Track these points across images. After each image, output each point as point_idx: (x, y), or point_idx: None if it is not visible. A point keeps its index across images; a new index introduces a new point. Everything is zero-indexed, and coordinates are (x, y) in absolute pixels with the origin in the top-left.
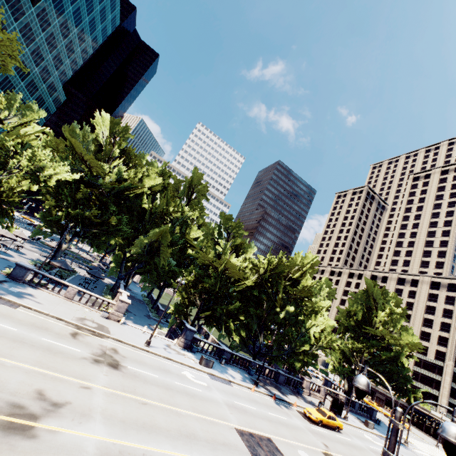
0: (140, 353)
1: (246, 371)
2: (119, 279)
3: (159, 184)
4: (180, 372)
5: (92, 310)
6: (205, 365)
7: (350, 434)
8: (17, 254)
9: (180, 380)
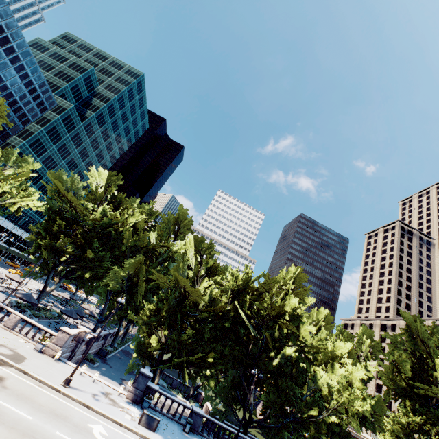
0: (40, 390)
1: None
2: (98, 322)
3: (141, 219)
4: (85, 424)
5: (29, 342)
6: (145, 425)
7: None
8: (5, 296)
9: (70, 432)
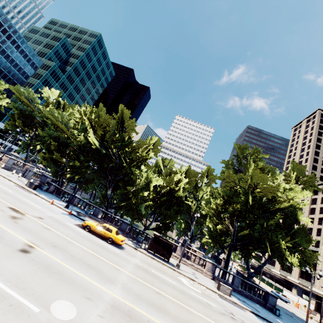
0: None
1: (90, 214)
2: None
3: (71, 112)
4: None
5: None
6: (29, 186)
7: (139, 259)
8: None
9: None
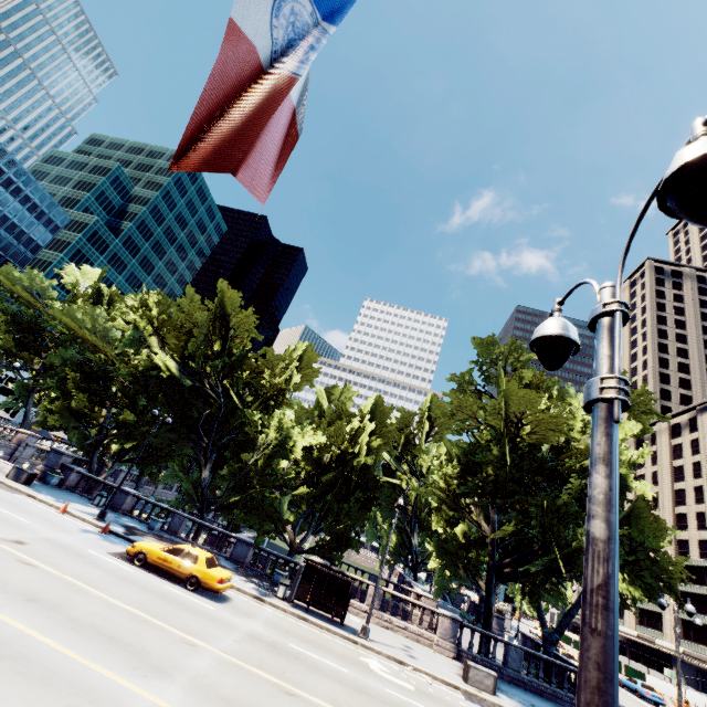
0: None
1: (160, 531)
2: None
3: None
4: None
5: None
6: (14, 479)
7: (264, 621)
8: None
9: None
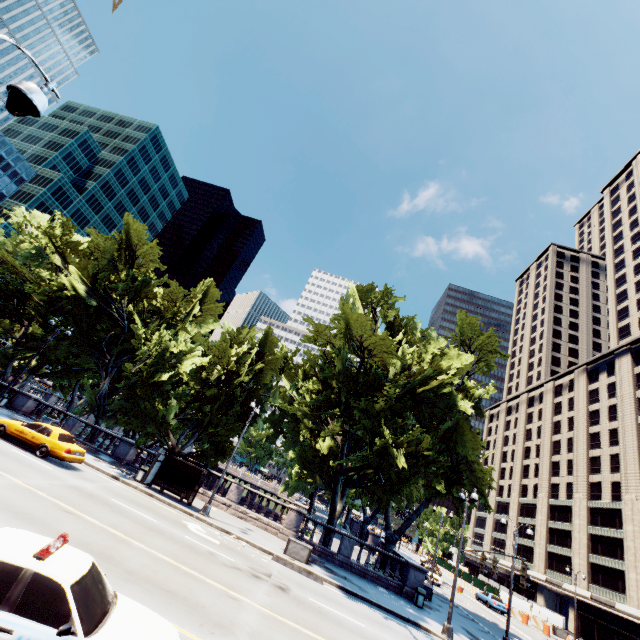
0: None
1: None
2: None
3: None
4: None
5: None
6: None
7: (101, 486)
8: None
9: None
